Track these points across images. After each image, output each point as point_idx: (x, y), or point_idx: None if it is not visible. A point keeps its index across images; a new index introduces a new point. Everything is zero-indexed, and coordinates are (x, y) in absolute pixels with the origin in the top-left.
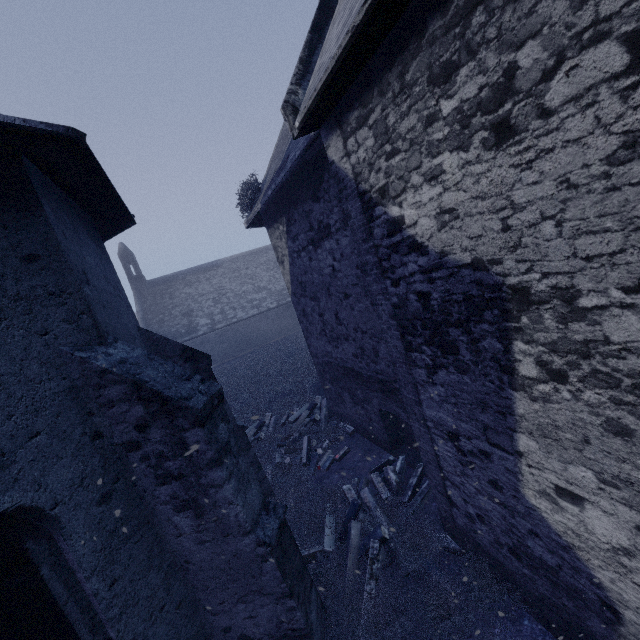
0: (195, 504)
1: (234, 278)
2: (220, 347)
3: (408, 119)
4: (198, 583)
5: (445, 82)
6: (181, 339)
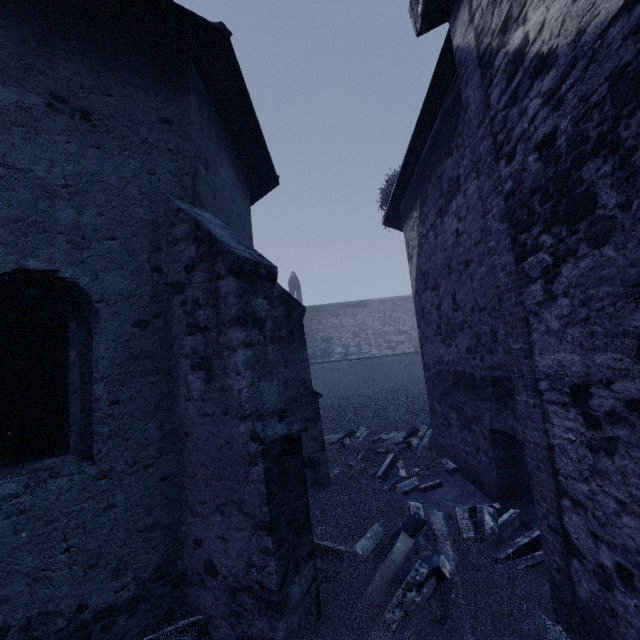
0: (208, 365)
1: (378, 317)
2: (347, 378)
3: None
4: (189, 466)
5: None
6: (315, 360)
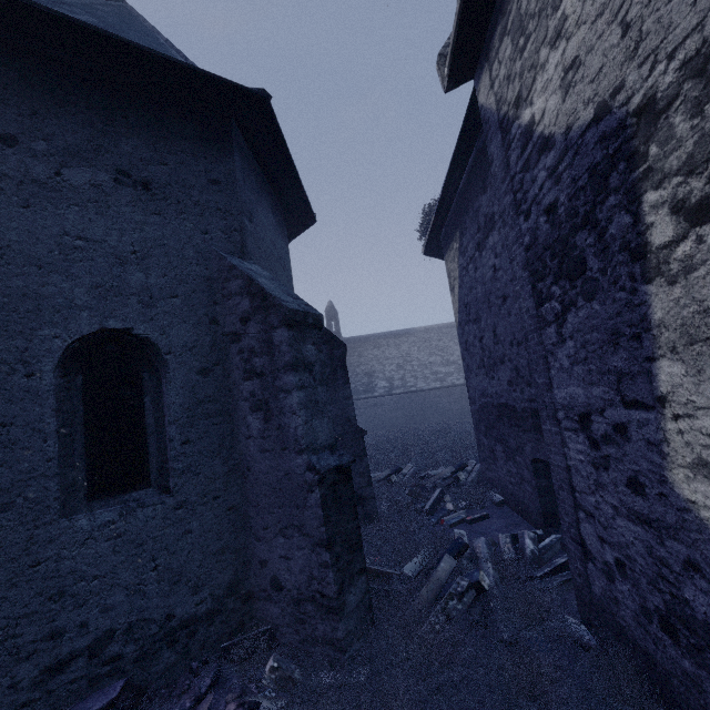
0: (266, 406)
1: (423, 347)
2: (392, 414)
3: None
4: (252, 497)
5: None
6: (357, 396)
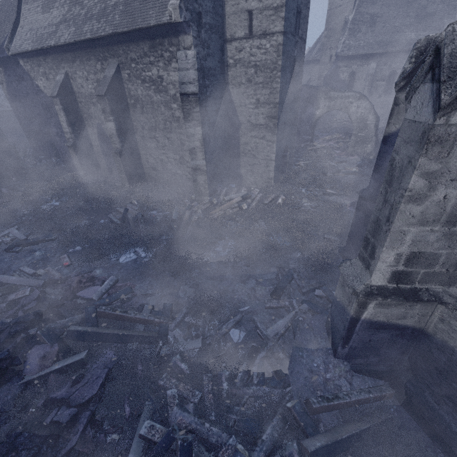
0: None
1: None
2: None
3: (36, 68)
4: None
5: (39, 67)
6: None
